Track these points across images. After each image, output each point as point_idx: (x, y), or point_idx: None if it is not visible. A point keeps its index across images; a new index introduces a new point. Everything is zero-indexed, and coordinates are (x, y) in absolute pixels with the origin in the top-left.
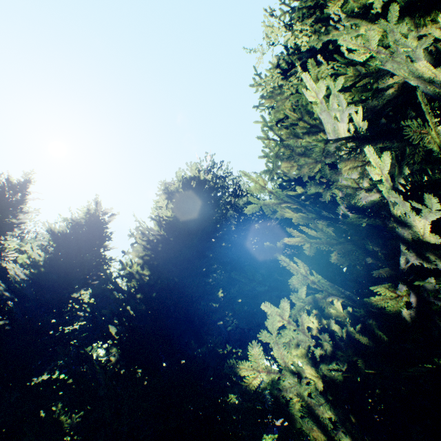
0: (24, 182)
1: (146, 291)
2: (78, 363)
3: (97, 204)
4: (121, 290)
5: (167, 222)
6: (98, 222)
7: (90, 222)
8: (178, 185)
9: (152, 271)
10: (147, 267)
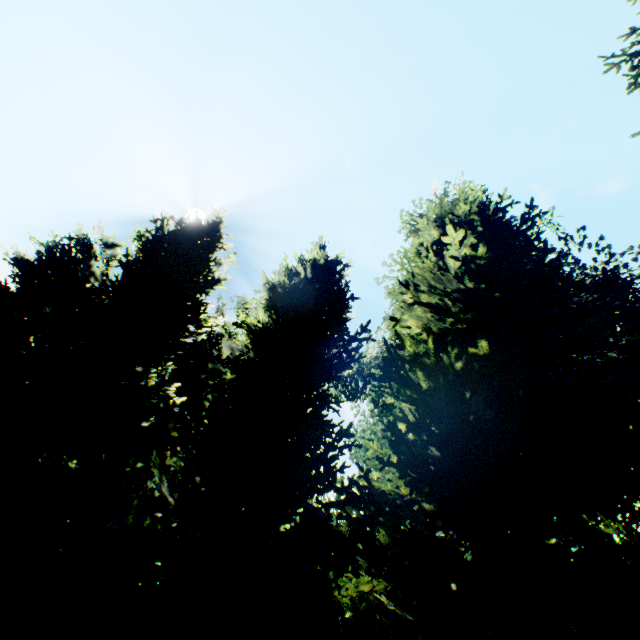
0: (216, 221)
1: (474, 388)
2: (353, 503)
3: (323, 248)
4: (411, 383)
5: (468, 268)
6: (338, 272)
7: (327, 272)
8: (466, 208)
9: (493, 349)
10: (484, 339)
